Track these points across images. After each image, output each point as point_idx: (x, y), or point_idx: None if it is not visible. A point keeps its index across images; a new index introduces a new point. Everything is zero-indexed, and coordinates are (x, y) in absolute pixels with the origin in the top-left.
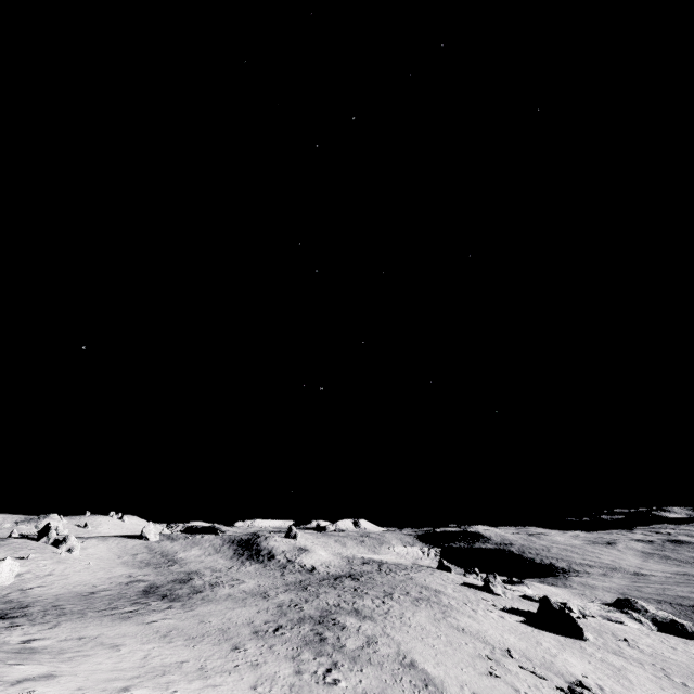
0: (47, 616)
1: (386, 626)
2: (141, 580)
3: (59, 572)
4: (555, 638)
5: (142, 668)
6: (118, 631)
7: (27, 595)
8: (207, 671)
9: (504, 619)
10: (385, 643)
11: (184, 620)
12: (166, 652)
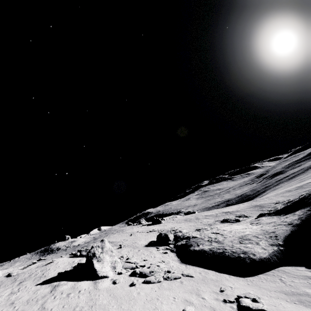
0: None
1: None
2: None
3: None
4: (154, 225)
5: None
6: None
7: None
8: None
9: (141, 227)
10: None
11: None
12: None
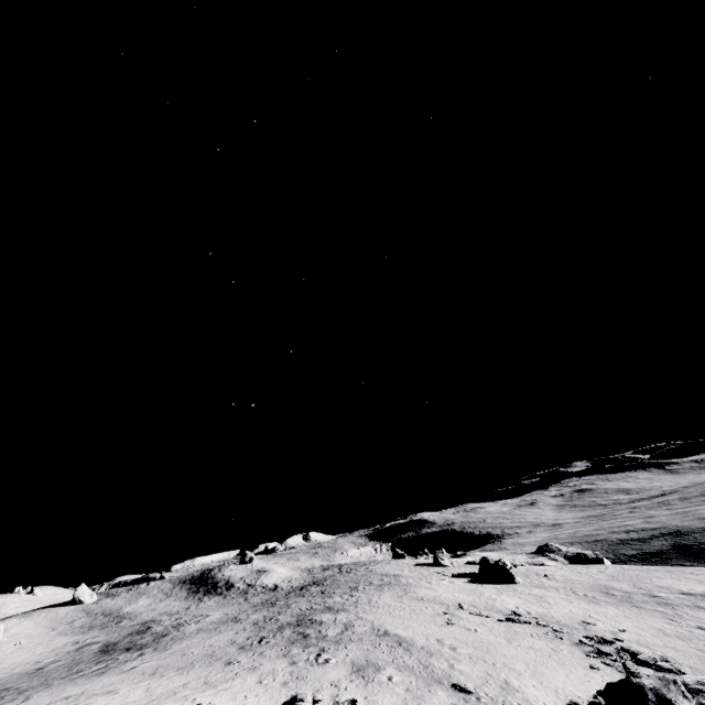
0: (6, 697)
1: (358, 612)
2: (92, 643)
3: None
4: (494, 587)
5: (151, 696)
6: (102, 684)
7: None
8: (212, 683)
9: (454, 583)
10: (360, 624)
11: (165, 659)
12: (164, 682)
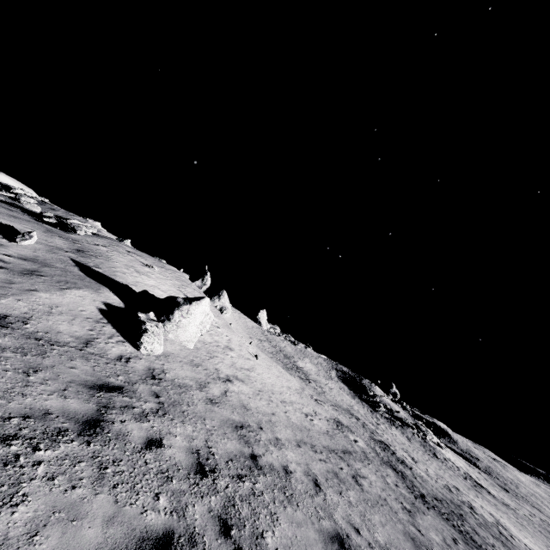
0: None
1: None
2: (342, 423)
3: (236, 346)
4: None
5: None
6: None
7: (247, 416)
8: None
9: None
10: None
11: None
12: None
